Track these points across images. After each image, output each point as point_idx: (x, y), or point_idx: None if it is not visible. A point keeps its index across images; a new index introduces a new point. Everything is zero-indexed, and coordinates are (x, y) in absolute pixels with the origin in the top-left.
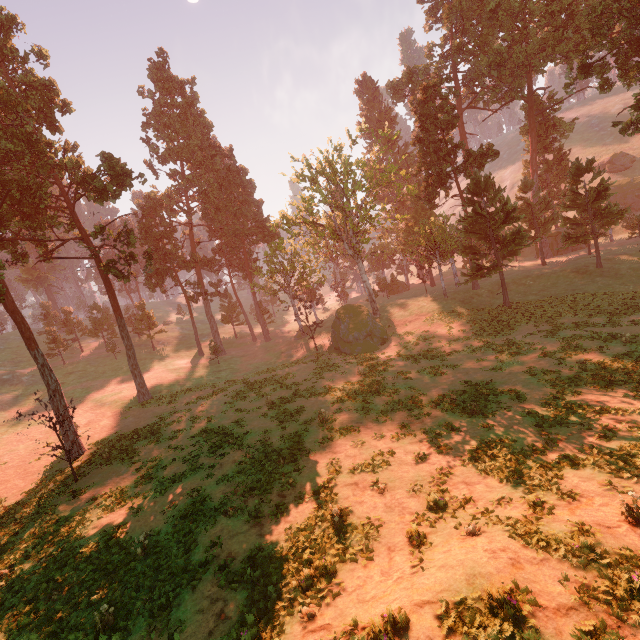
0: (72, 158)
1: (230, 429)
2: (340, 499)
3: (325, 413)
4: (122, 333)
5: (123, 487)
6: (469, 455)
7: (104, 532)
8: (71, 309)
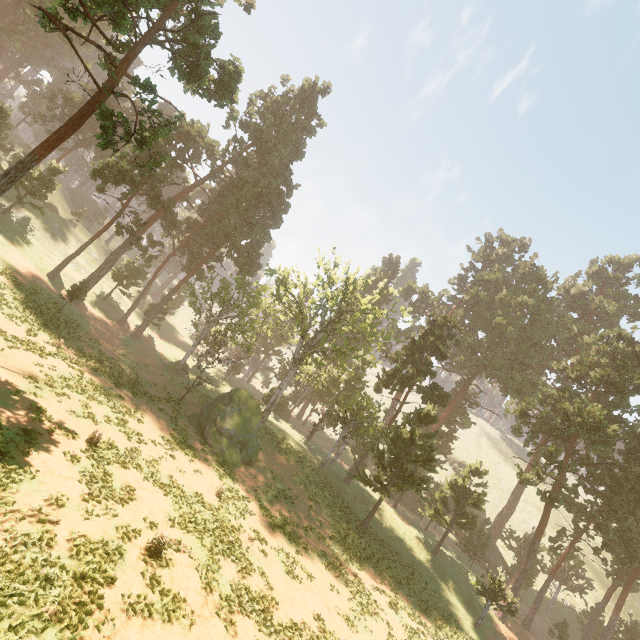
0: (216, 25)
1: (7, 438)
2: None
3: (158, 534)
4: (13, 170)
5: None
6: None
7: None
8: None
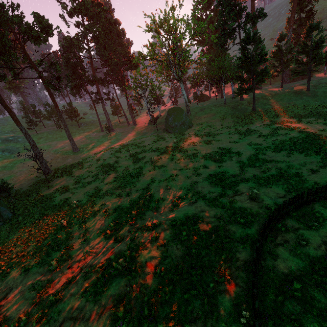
0: (17, 16)
1: (113, 165)
2: (152, 191)
3: (154, 159)
4: (61, 119)
5: (68, 185)
6: (207, 177)
7: (61, 200)
8: (35, 105)
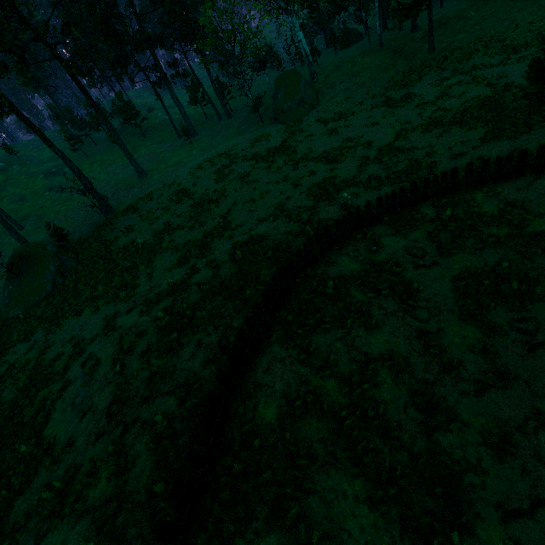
0: None
1: (189, 189)
2: (231, 217)
3: (245, 173)
4: (107, 126)
5: (134, 224)
6: (307, 188)
7: (127, 242)
8: (71, 108)
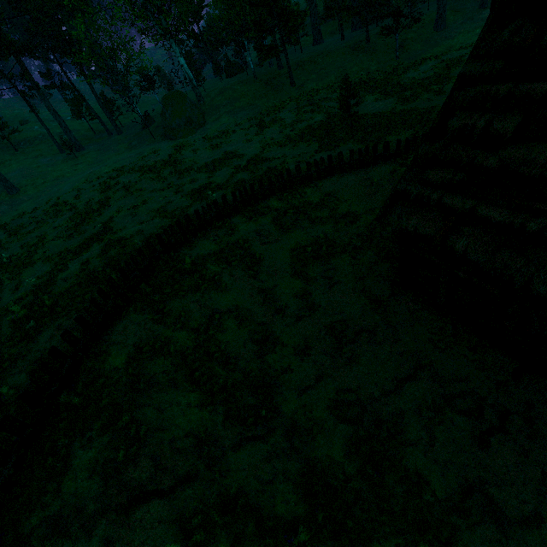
0: None
1: (70, 202)
2: (113, 223)
3: (131, 183)
4: None
5: None
6: (187, 193)
7: None
8: None
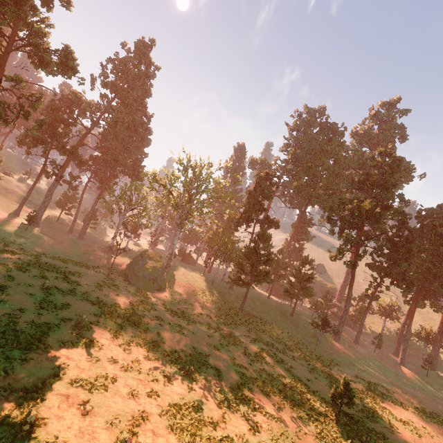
0: (42, 28)
1: None
2: (43, 406)
3: (84, 319)
4: None
5: None
6: (168, 408)
7: None
8: None
